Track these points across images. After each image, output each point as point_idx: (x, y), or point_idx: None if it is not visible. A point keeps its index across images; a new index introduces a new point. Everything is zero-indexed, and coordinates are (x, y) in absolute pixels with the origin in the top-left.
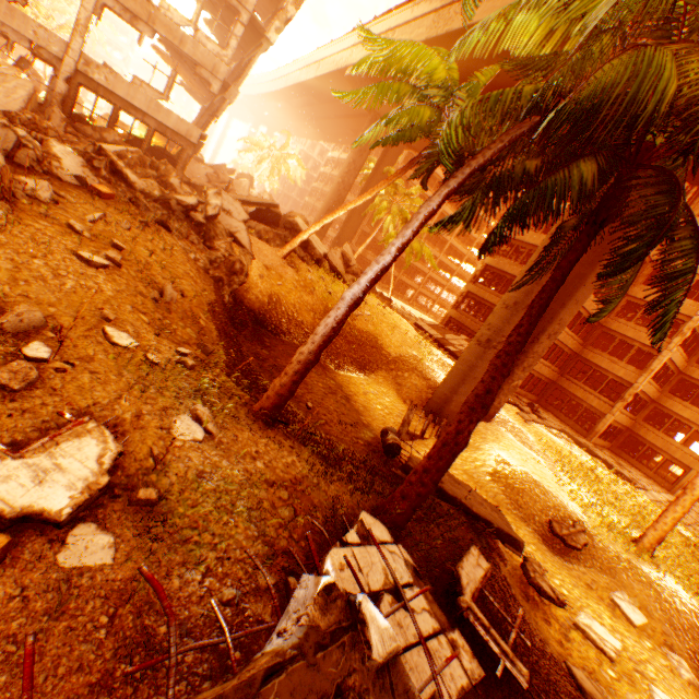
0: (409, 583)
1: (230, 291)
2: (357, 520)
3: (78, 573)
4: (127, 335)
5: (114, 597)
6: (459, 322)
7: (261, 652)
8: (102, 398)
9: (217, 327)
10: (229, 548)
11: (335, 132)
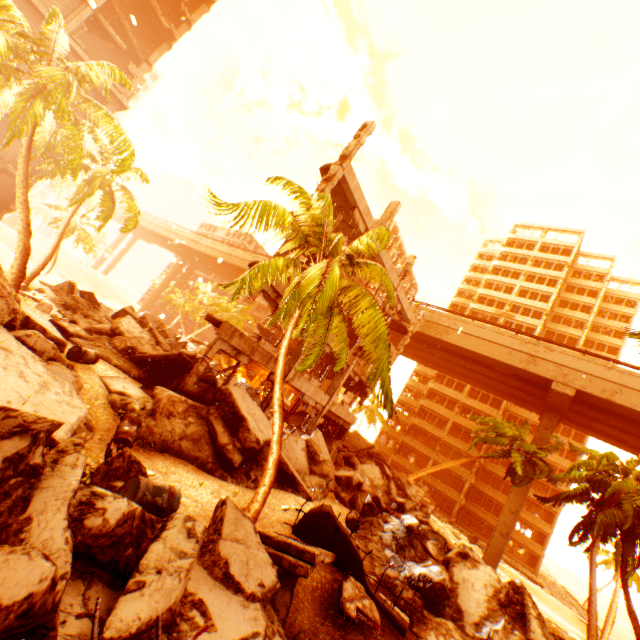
0: None
1: None
2: None
3: None
4: None
5: None
6: (400, 464)
7: None
8: None
9: None
10: None
11: None
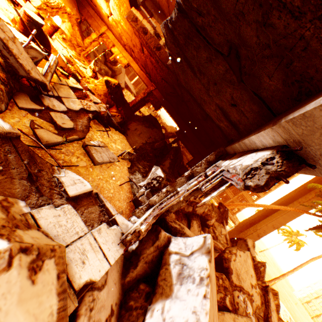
0: None
1: None
2: None
3: None
4: None
5: None
6: None
7: None
8: None
9: None
10: None
11: None
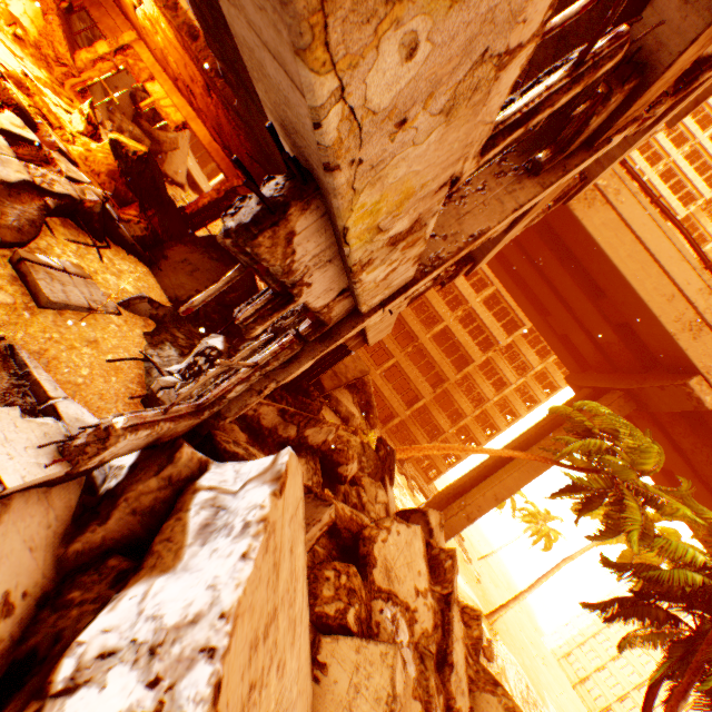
0: None
1: None
2: None
3: None
4: None
5: None
6: None
7: None
8: None
9: None
10: None
11: None
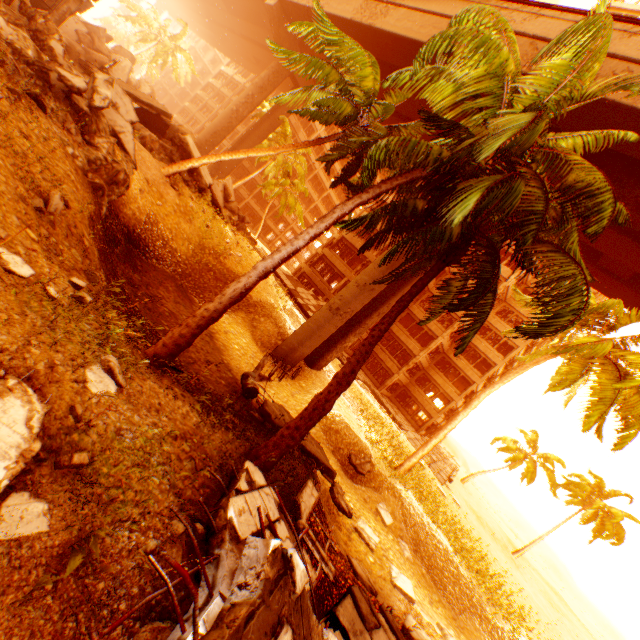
0: (277, 518)
1: (108, 201)
2: (243, 468)
3: (18, 545)
4: (21, 260)
5: (55, 564)
6: (310, 279)
7: (230, 602)
8: (9, 343)
9: (98, 246)
10: (149, 503)
11: (236, 50)
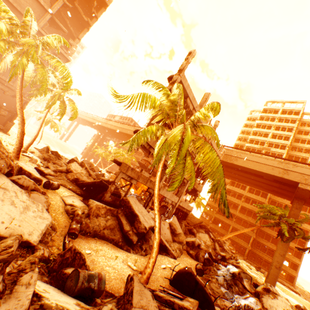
0: None
1: None
2: None
3: None
4: None
5: None
6: (214, 229)
7: None
8: None
9: None
10: None
11: None
